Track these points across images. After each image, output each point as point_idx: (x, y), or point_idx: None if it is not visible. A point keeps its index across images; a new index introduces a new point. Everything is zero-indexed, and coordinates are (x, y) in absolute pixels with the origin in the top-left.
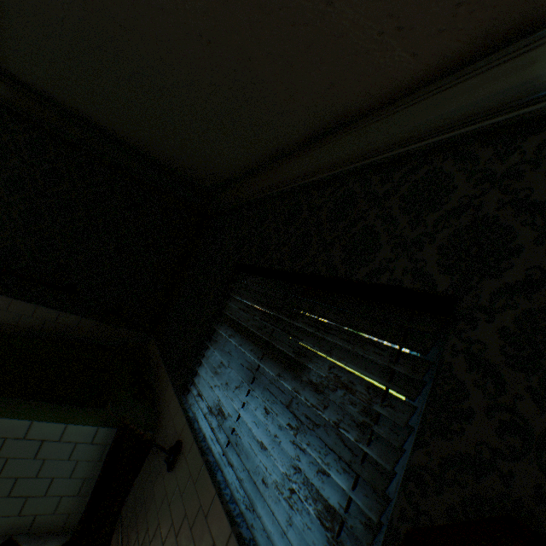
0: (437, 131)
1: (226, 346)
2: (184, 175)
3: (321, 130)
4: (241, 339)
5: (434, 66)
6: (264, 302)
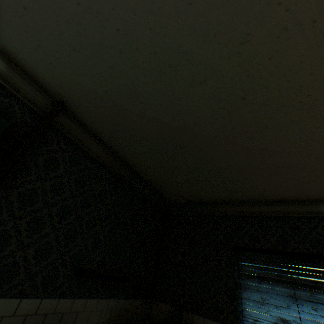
0: (323, 213)
1: (260, 289)
2: (169, 197)
3: (274, 201)
4: (269, 283)
5: (320, 199)
6: (272, 264)
